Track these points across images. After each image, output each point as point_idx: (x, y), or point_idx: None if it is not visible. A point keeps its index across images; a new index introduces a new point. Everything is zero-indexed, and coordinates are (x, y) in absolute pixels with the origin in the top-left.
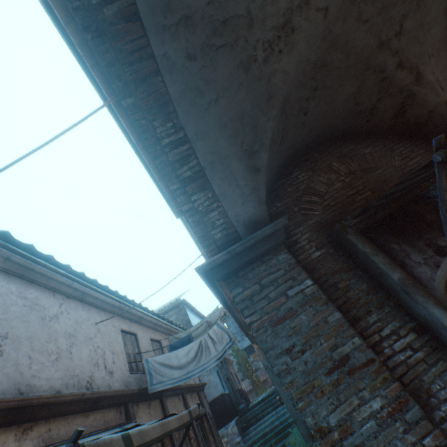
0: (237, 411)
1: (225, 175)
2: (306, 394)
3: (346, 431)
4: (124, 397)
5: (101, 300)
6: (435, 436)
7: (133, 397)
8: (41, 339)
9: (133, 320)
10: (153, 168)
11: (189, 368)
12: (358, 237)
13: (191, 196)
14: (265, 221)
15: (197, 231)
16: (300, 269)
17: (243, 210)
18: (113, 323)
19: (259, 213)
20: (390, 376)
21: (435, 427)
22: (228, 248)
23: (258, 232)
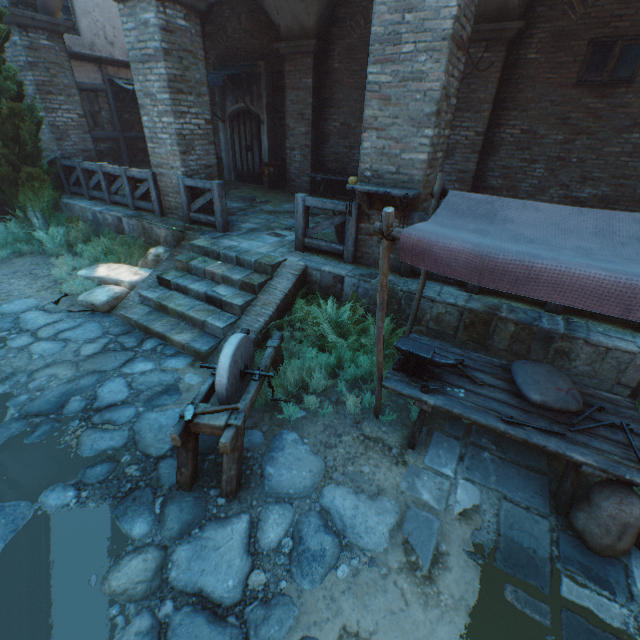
0: None
1: None
2: None
3: None
4: None
5: None
6: None
7: None
8: None
9: None
10: None
11: None
12: None
13: None
14: None
15: None
16: None
17: None
18: None
19: None
20: None
21: None
22: None
23: None
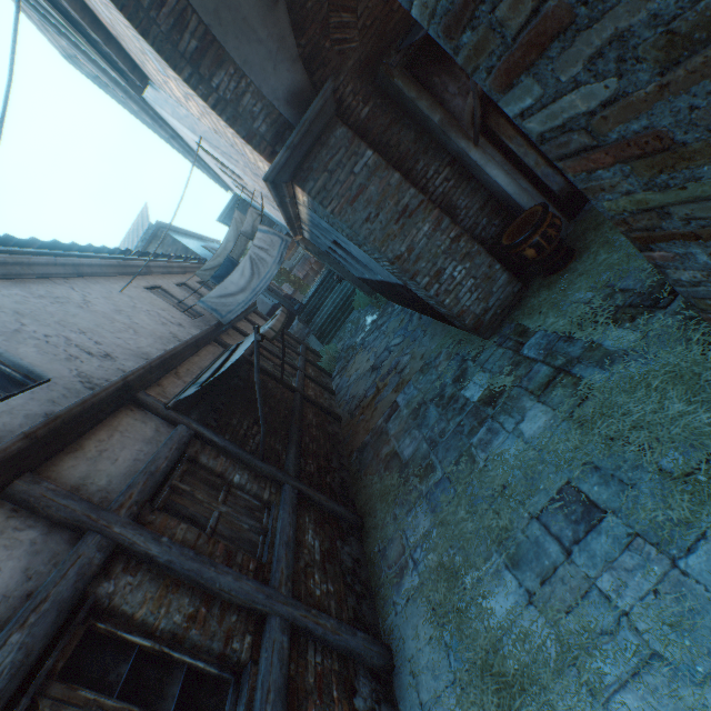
0: (294, 314)
1: (240, 29)
2: (386, 242)
3: (411, 251)
4: (210, 336)
5: (97, 267)
6: (456, 231)
7: (215, 334)
8: (106, 324)
9: (143, 274)
10: (90, 25)
11: (253, 286)
12: (404, 79)
13: (211, 82)
14: (308, 88)
15: (238, 132)
16: (359, 141)
17: (278, 81)
18: (131, 285)
19: (297, 78)
20: (433, 208)
21: (456, 226)
22: (286, 144)
23: (309, 111)
